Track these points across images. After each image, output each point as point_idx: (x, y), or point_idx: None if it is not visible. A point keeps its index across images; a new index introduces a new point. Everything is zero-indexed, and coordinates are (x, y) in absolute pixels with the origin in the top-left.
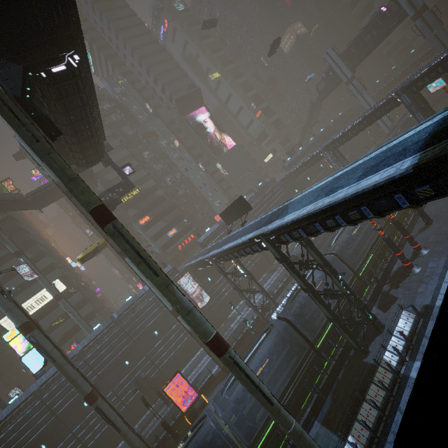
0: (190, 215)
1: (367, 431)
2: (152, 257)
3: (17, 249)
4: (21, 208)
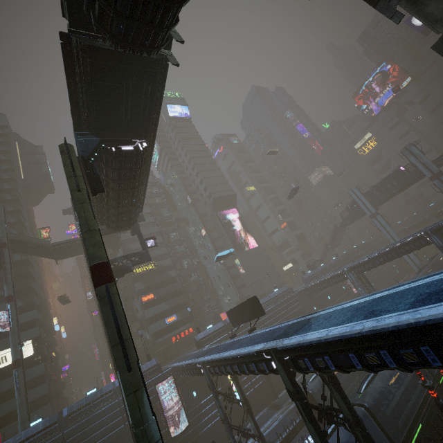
0: (195, 304)
1: None
2: (139, 343)
3: (12, 293)
4: (41, 255)
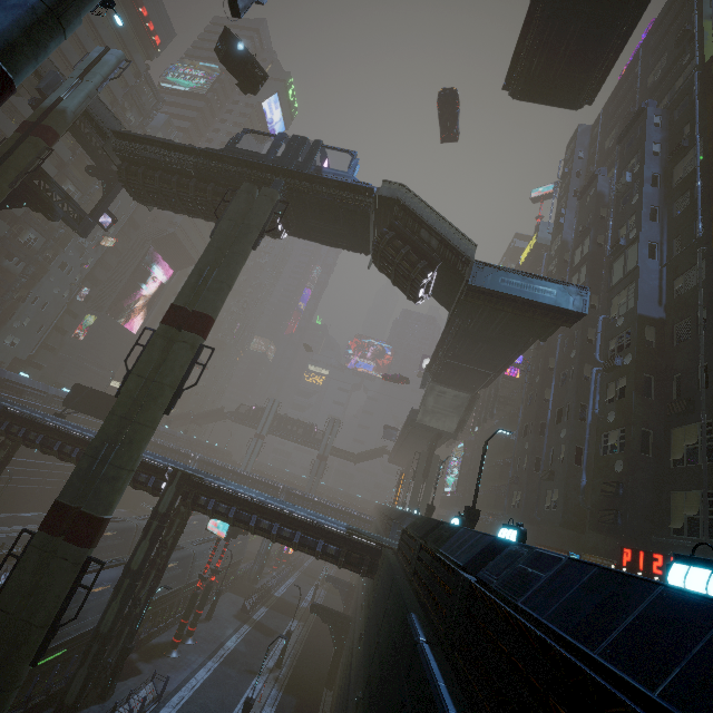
0: None
1: None
2: None
3: None
4: None
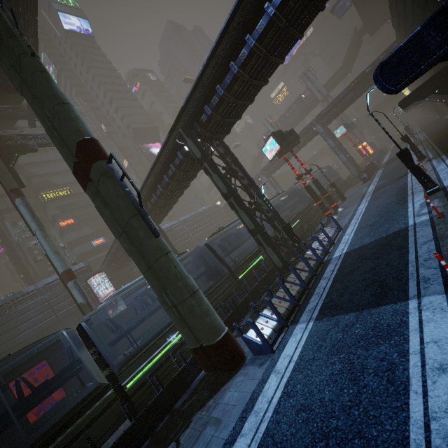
0: None
1: (287, 302)
2: None
3: None
4: None
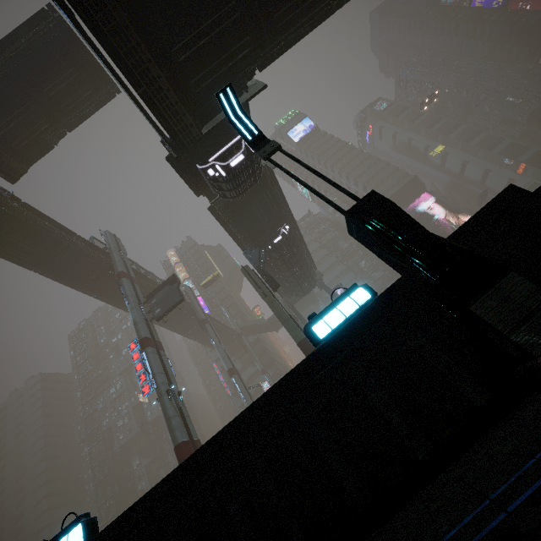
0: None
1: None
2: None
3: (263, 367)
4: (264, 331)
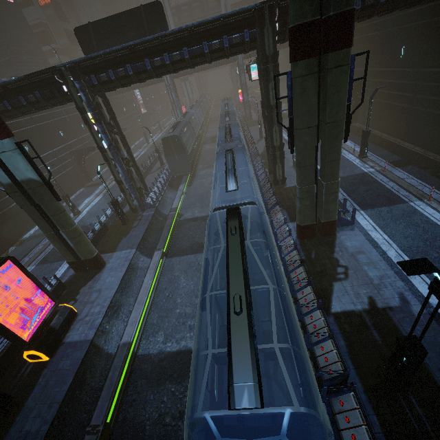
0: None
1: None
2: None
3: None
4: None
